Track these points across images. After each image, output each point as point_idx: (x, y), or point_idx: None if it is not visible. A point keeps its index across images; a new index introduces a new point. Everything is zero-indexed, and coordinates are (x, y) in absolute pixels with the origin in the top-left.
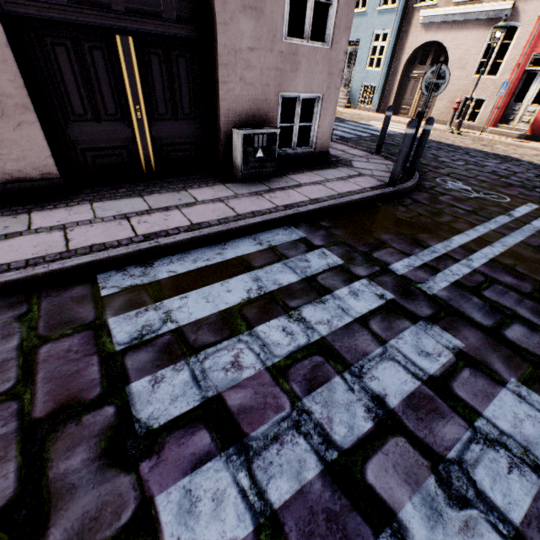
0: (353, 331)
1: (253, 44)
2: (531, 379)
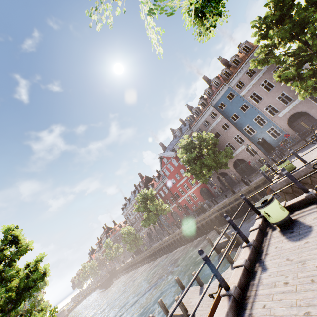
0: None
1: (315, 111)
2: None
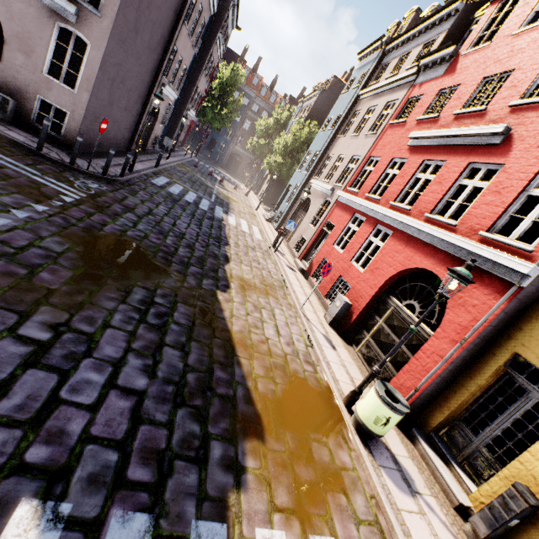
0: None
1: (23, 66)
2: None
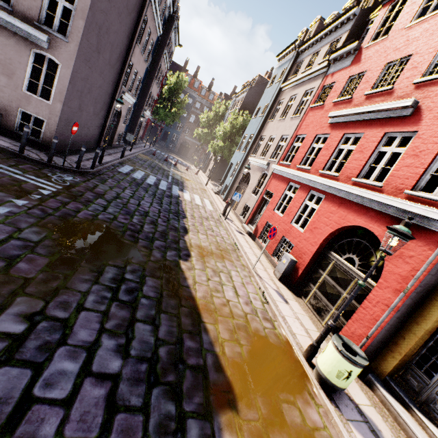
0: None
1: (6, 86)
2: None
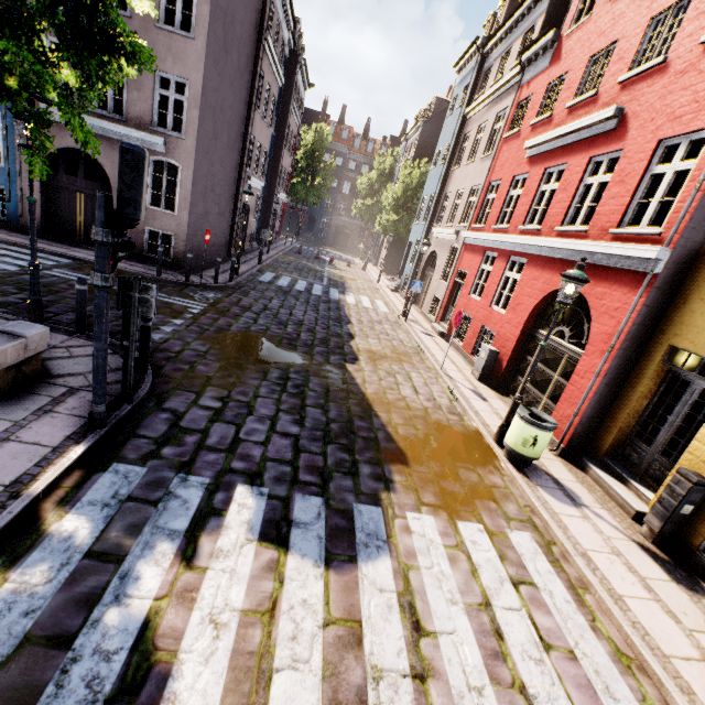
0: (3, 261)
1: None
2: (4, 274)
